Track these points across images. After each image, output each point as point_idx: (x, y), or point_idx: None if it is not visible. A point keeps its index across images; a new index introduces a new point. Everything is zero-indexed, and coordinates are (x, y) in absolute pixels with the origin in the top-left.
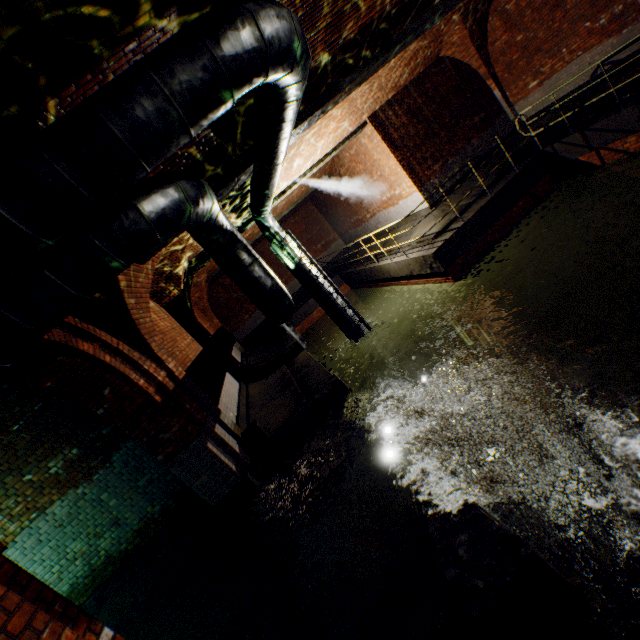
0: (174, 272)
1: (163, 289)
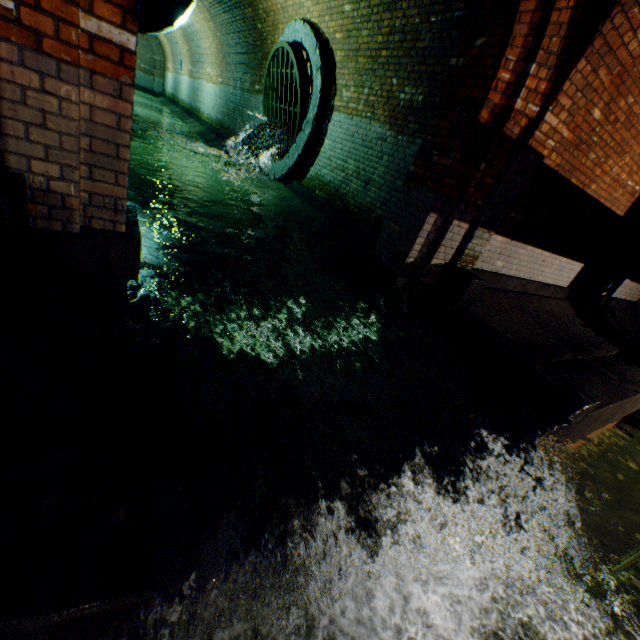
0: None
1: None
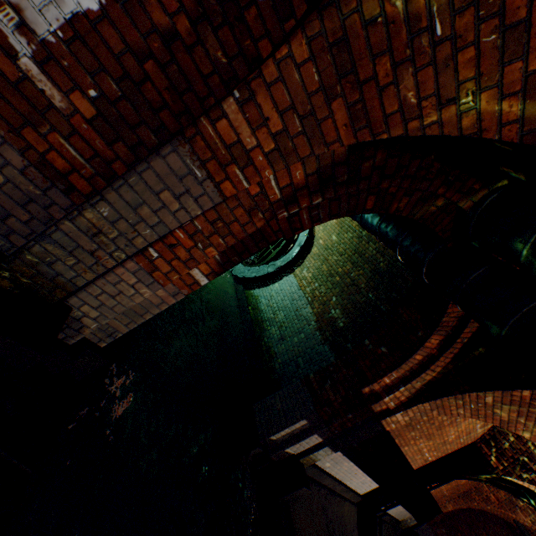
0: (533, 474)
1: (502, 449)
